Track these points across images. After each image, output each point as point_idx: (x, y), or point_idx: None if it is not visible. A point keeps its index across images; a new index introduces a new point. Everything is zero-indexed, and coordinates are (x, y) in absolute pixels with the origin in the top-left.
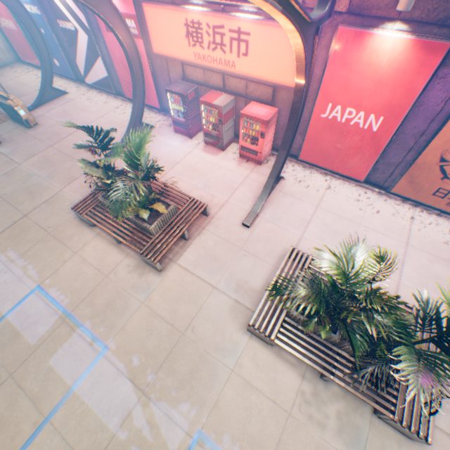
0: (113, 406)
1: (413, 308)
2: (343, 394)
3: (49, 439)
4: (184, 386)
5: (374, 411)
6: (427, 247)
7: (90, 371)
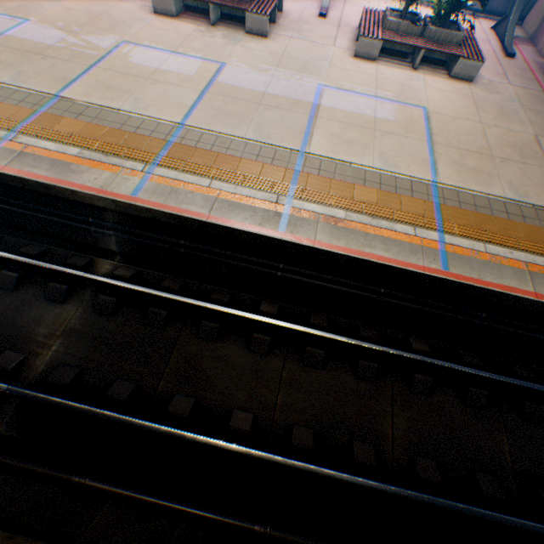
0: (48, 38)
1: None
2: (227, 31)
3: None
4: (108, 32)
5: (246, 31)
6: None
7: (18, 29)
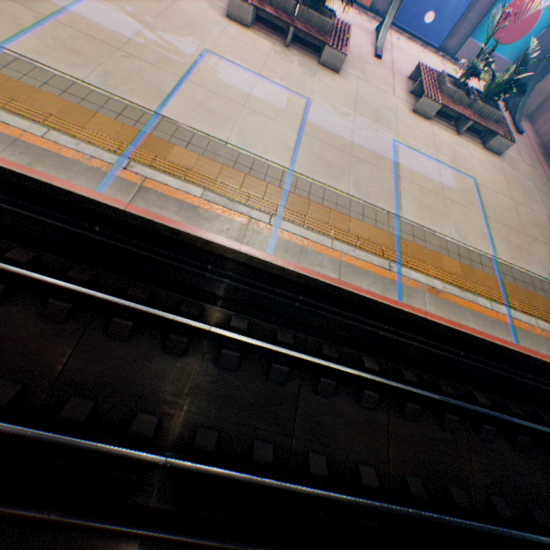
0: (121, 27)
1: (337, 17)
2: (301, 56)
3: (62, 29)
4: (185, 31)
5: (319, 62)
6: (343, 17)
7: (81, 5)
